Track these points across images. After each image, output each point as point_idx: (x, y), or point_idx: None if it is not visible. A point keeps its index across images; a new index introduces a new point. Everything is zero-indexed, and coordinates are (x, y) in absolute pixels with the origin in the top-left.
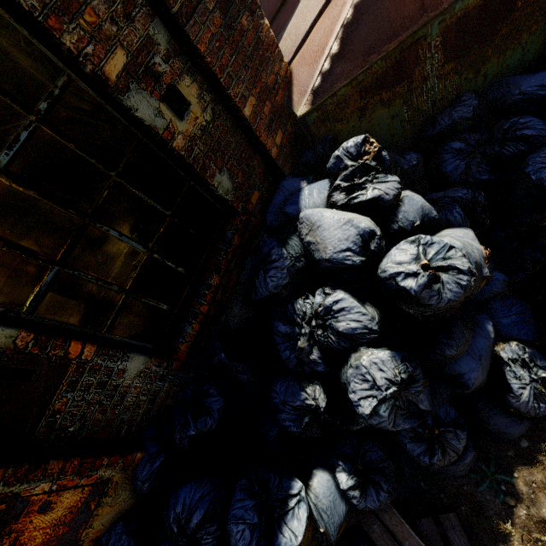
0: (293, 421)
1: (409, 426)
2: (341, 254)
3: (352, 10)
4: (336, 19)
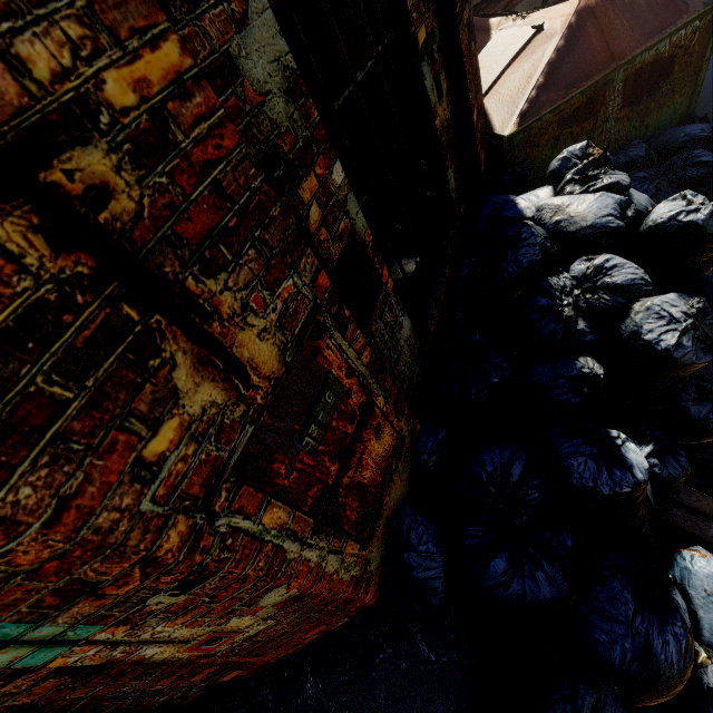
0: (571, 394)
1: (709, 360)
2: (604, 219)
3: (556, 53)
4: (538, 60)
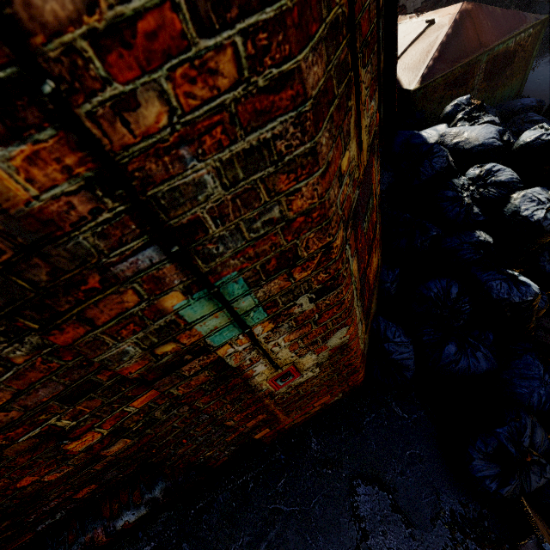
0: (473, 253)
1: None
2: (490, 140)
3: (446, 37)
4: (434, 42)
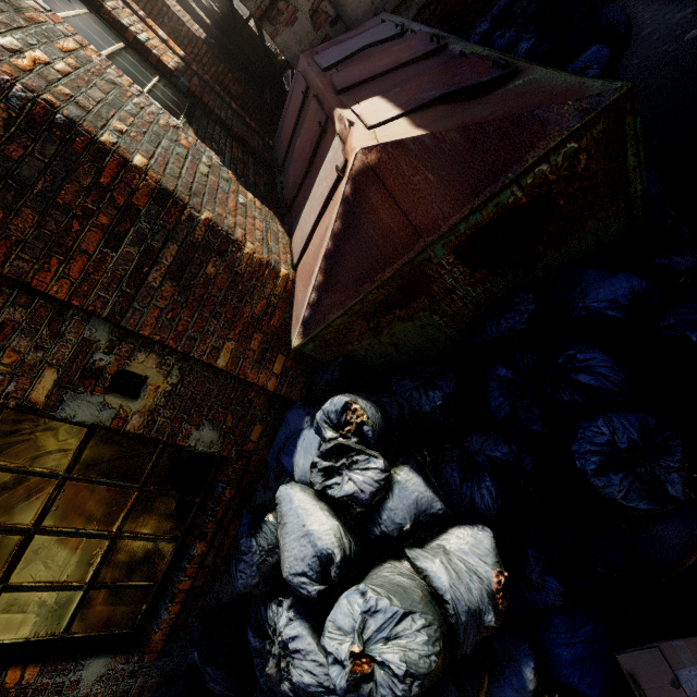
0: None
1: None
2: (296, 579)
3: (333, 240)
4: (321, 243)
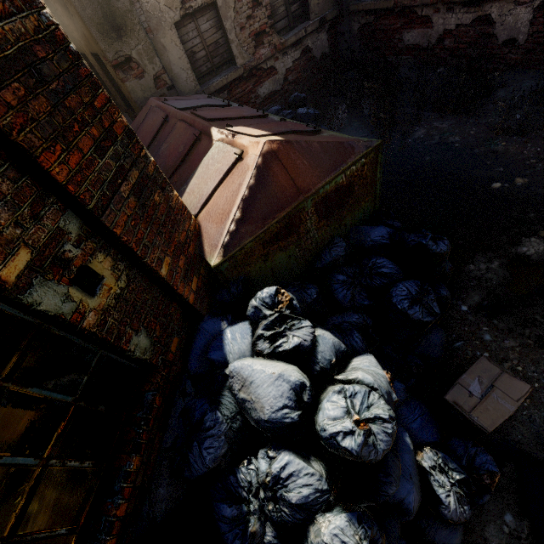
0: None
1: None
2: (279, 413)
3: (248, 190)
4: (236, 193)
